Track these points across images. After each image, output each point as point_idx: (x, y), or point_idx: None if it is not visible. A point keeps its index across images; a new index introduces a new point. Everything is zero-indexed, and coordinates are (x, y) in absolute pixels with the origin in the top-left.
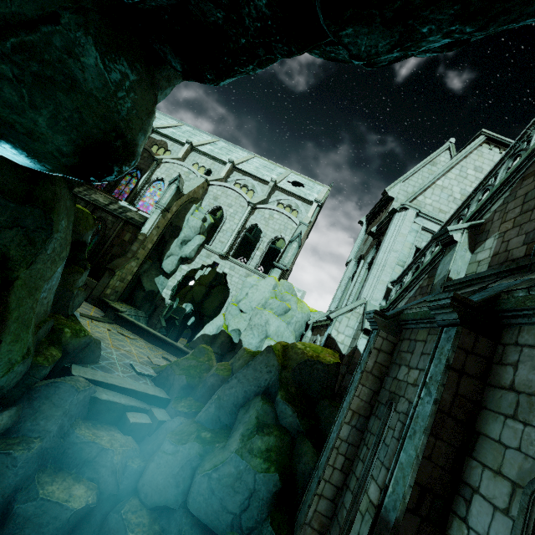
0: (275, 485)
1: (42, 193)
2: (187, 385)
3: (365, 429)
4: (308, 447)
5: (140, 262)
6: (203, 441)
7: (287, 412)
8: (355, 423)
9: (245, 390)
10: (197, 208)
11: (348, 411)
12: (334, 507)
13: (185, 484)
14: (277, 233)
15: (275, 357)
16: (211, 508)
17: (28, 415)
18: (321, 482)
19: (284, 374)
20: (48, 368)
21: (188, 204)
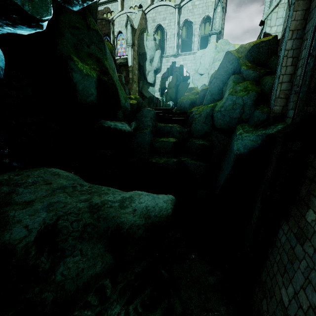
0: (254, 97)
1: (90, 23)
2: (191, 102)
3: (303, 36)
4: (267, 78)
5: (137, 84)
6: (210, 106)
7: (250, 73)
8: (295, 36)
9: (222, 80)
10: (147, 35)
11: (288, 33)
12: (291, 84)
13: (210, 123)
14: (203, 15)
15: (232, 54)
16: (226, 121)
17: (139, 123)
18: (280, 77)
19: (241, 60)
20: (136, 104)
21: (141, 35)
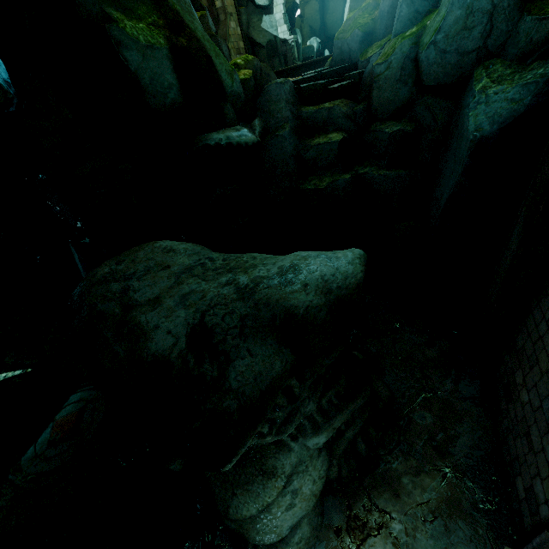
0: None
1: None
2: (364, 35)
3: None
4: None
5: (236, 19)
6: (411, 35)
7: None
8: None
9: None
10: None
11: None
12: None
13: (412, 78)
14: None
15: None
16: (449, 66)
17: (267, 118)
18: None
19: None
20: (252, 79)
21: None
